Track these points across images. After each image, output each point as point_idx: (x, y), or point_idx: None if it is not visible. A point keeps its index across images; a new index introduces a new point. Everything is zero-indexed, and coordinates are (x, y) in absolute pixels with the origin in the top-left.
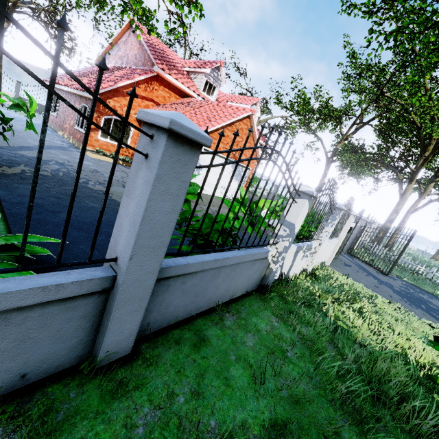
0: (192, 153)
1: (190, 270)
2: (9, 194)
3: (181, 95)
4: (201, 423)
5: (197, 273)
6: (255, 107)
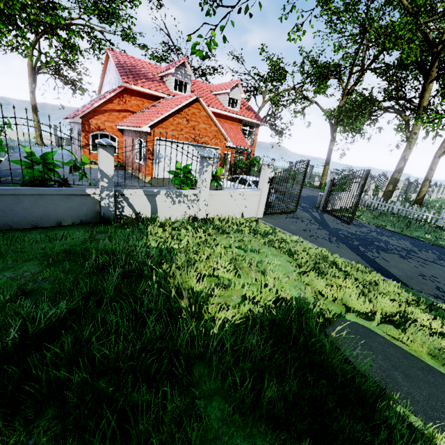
0: None
1: None
2: None
3: (153, 99)
4: None
5: None
6: (237, 89)
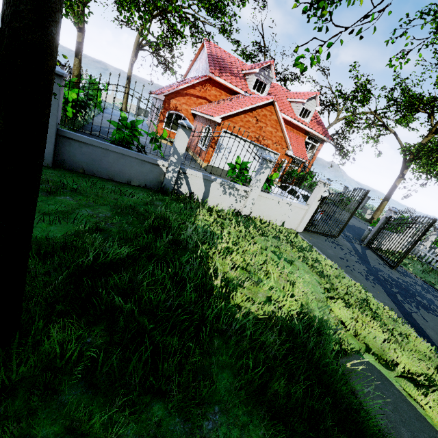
0: (57, 78)
1: (82, 140)
2: None
3: (231, 93)
4: (51, 177)
5: (89, 145)
6: (314, 101)
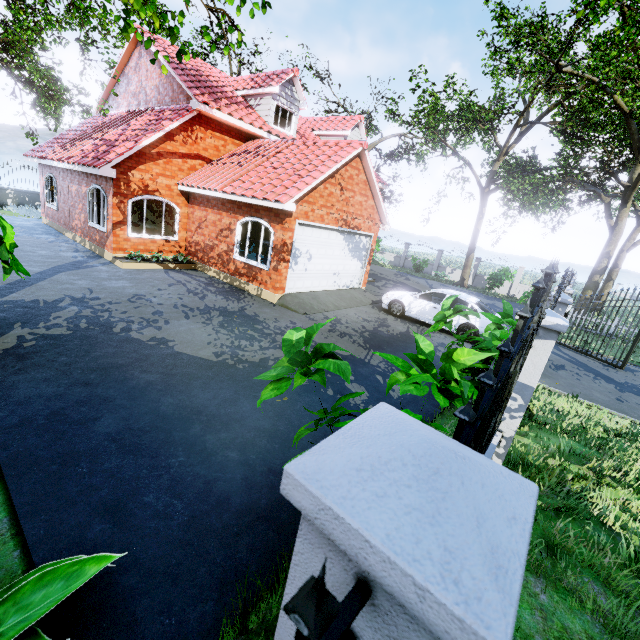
0: None
1: None
2: (1, 407)
3: (242, 138)
4: None
5: None
6: (357, 131)
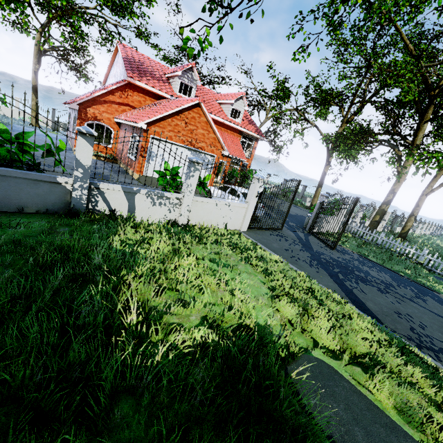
0: None
1: None
2: None
3: (156, 98)
4: None
5: None
6: (242, 101)
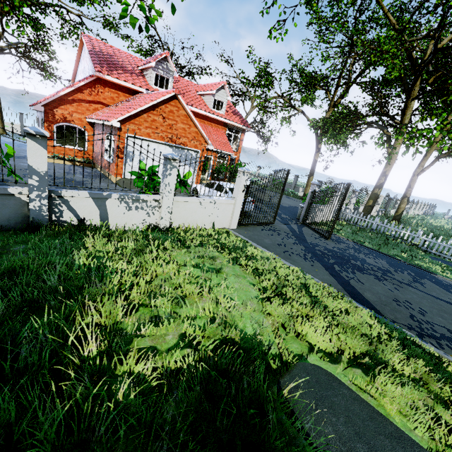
0: None
1: None
2: None
3: (131, 93)
4: None
5: None
6: (224, 91)
